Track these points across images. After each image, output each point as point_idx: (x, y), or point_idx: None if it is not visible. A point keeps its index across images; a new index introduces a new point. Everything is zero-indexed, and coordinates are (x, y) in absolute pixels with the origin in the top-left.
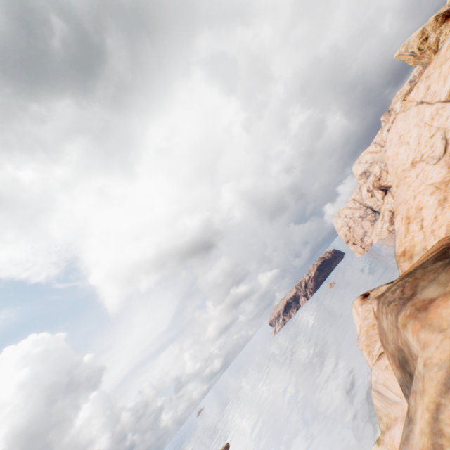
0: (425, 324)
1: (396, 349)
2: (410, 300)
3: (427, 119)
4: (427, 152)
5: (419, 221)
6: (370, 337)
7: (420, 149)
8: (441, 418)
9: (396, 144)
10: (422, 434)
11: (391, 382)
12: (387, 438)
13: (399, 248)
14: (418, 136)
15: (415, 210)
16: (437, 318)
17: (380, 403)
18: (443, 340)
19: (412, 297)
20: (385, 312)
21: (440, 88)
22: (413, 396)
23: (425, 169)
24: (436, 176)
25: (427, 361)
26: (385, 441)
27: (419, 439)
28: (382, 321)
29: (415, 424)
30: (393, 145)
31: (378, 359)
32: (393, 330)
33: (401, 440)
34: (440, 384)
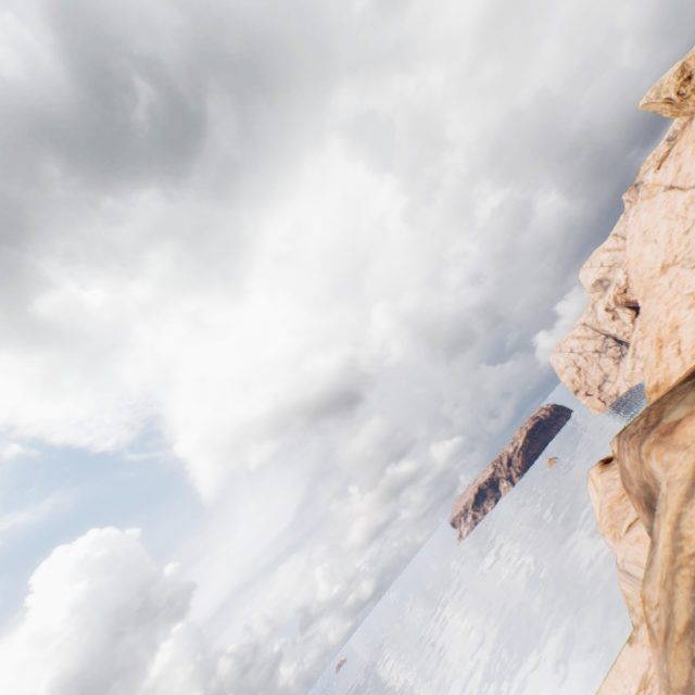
0: (669, 446)
1: (641, 487)
2: (654, 427)
3: (680, 210)
4: (682, 253)
5: (675, 344)
6: (616, 515)
7: (671, 248)
8: (681, 525)
9: (640, 242)
10: (664, 547)
11: (644, 557)
12: (641, 632)
13: (649, 381)
14: (669, 232)
15: (669, 329)
16: (682, 437)
17: (630, 588)
18: (686, 456)
19: (657, 424)
20: (627, 448)
21: (694, 170)
22: (657, 519)
23: (680, 275)
24: (694, 283)
25: (669, 479)
26: (640, 636)
27: (661, 553)
28: (623, 460)
29: (658, 544)
30: (635, 244)
31: (626, 532)
32: (636, 465)
33: (645, 568)
34: (681, 496)
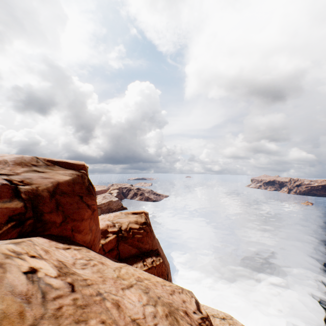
0: None
1: None
2: None
3: None
4: None
5: None
6: None
7: None
8: None
9: None
10: None
11: None
12: None
13: None
14: None
15: None
16: None
17: None
18: None
19: None
20: None
21: None
22: None
23: None
24: None
25: None
26: None
27: None
28: None
29: None
30: None
31: None
32: None
33: None
34: None
